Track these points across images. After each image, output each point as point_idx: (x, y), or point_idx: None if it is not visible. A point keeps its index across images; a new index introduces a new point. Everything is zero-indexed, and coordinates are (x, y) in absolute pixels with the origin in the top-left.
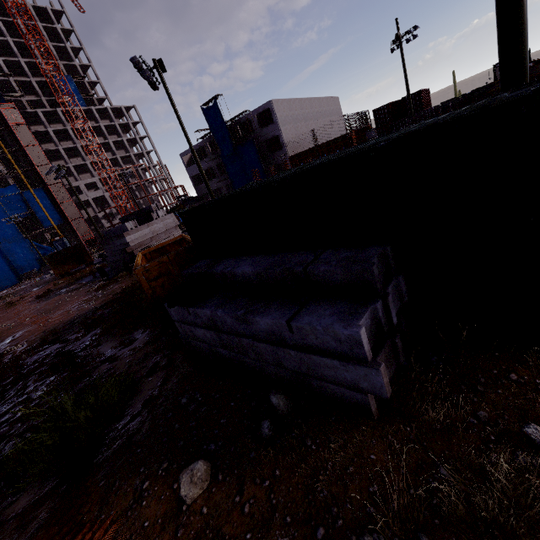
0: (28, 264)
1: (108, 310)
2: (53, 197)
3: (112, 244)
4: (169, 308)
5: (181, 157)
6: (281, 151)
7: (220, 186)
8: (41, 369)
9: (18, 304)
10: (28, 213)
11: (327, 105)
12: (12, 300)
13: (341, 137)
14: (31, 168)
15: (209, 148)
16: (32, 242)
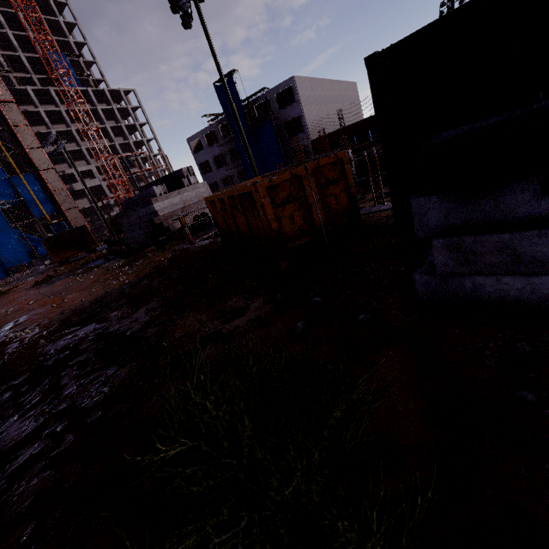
0: (17, 257)
1: (156, 282)
2: (45, 183)
3: (133, 215)
4: (425, 205)
5: (188, 142)
6: (302, 134)
7: (231, 174)
8: (79, 359)
9: (12, 292)
10: (17, 201)
11: (346, 90)
12: (2, 290)
13: (371, 117)
14: (20, 151)
15: (220, 132)
16: (22, 232)
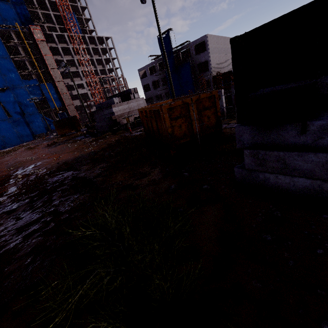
0: (40, 129)
1: (107, 153)
2: (57, 89)
3: (101, 113)
4: (242, 130)
5: (139, 71)
6: (207, 72)
7: (161, 93)
8: (62, 188)
9: (35, 148)
10: (42, 98)
11: None
12: (31, 147)
13: None
14: (46, 69)
15: (158, 67)
16: (43, 116)
